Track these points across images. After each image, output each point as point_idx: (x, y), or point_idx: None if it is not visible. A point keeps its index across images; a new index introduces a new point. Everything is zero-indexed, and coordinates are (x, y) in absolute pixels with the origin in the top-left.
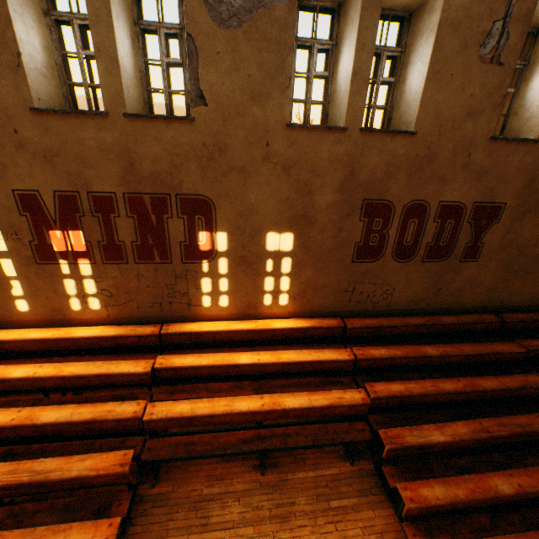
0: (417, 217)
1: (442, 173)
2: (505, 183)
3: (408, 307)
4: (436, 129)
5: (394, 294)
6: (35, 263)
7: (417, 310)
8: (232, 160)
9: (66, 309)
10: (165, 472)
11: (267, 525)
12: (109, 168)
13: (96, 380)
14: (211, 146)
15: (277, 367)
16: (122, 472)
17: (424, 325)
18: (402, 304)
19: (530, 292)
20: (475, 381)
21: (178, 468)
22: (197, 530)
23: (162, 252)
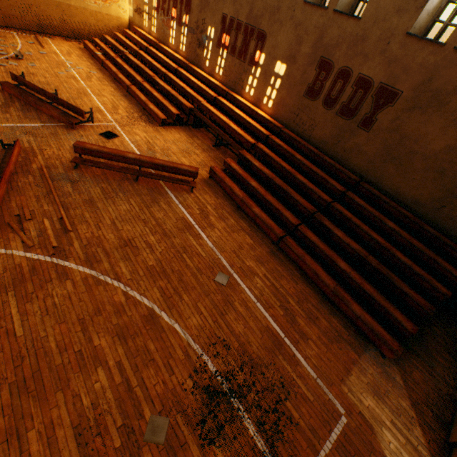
0: (343, 80)
1: (367, 52)
2: (407, 74)
3: (318, 145)
4: (373, 18)
5: (315, 130)
6: (216, 46)
7: (322, 150)
8: (279, 16)
9: (214, 71)
10: (197, 129)
11: (200, 148)
12: (246, 11)
13: (203, 92)
14: (276, 7)
15: (243, 121)
16: (188, 107)
17: (313, 153)
18: (316, 140)
19: (399, 185)
20: (298, 174)
21: (200, 131)
22: (189, 136)
23: (245, 56)
